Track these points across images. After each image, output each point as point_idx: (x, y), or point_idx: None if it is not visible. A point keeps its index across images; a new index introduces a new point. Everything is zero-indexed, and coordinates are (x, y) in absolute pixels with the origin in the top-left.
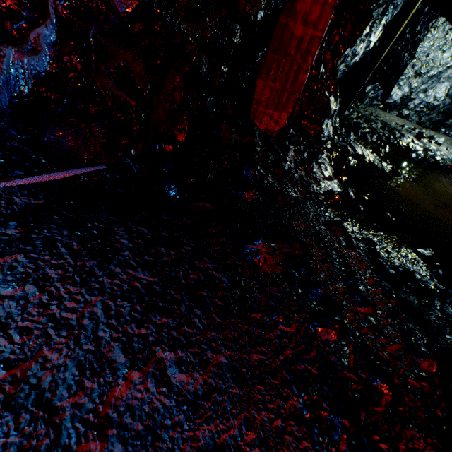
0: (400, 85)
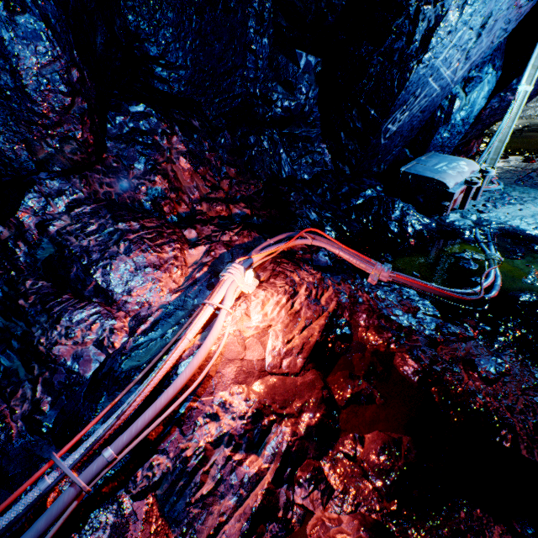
0: None
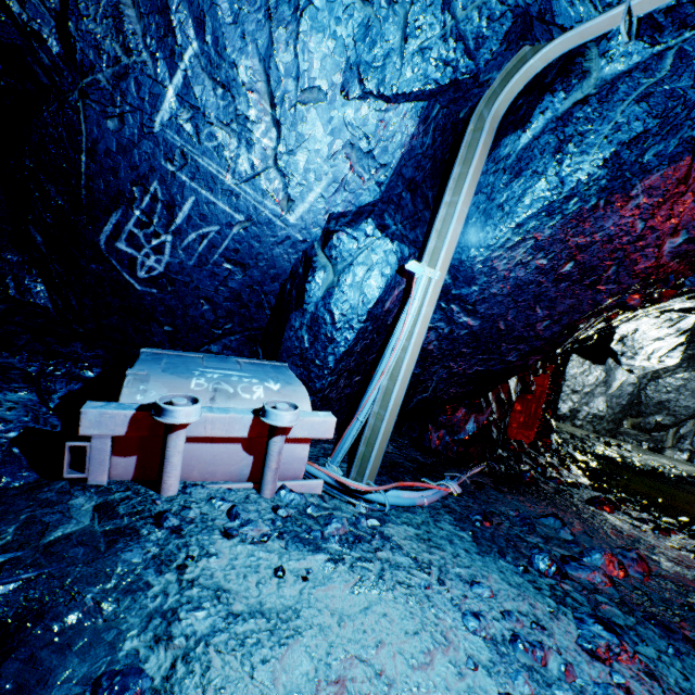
0: (563, 400)
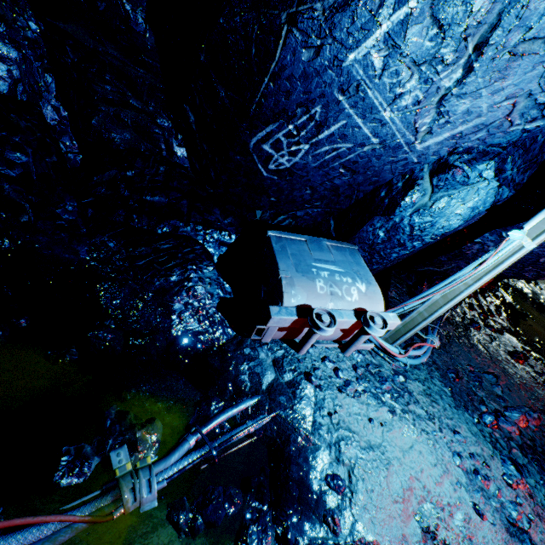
0: None
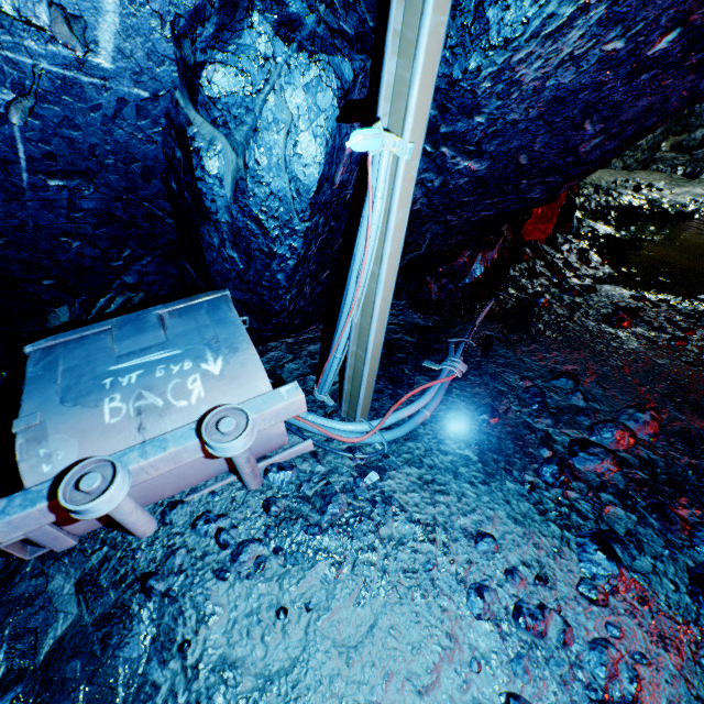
0: None
